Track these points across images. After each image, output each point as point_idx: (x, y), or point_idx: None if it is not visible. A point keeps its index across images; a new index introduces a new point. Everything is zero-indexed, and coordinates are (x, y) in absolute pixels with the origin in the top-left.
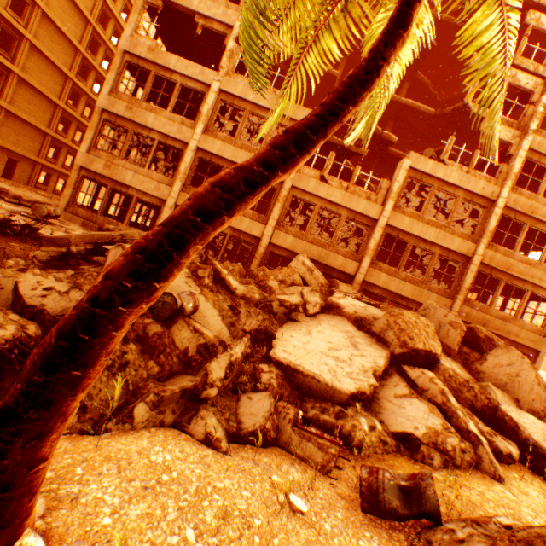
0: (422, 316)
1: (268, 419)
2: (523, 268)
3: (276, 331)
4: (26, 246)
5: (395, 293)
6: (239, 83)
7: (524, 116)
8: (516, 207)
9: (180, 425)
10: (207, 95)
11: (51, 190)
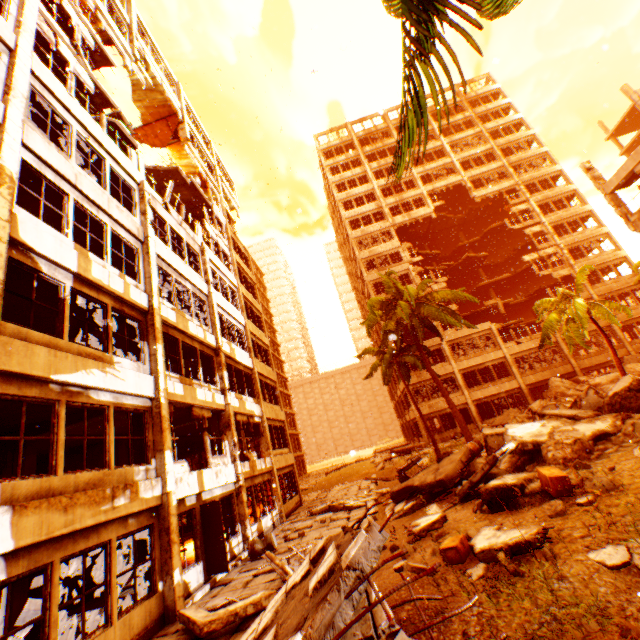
0: (630, 363)
1: None
2: (634, 312)
3: None
4: None
5: (597, 364)
6: (450, 334)
7: (563, 261)
8: (601, 293)
9: None
10: (443, 348)
11: (303, 472)
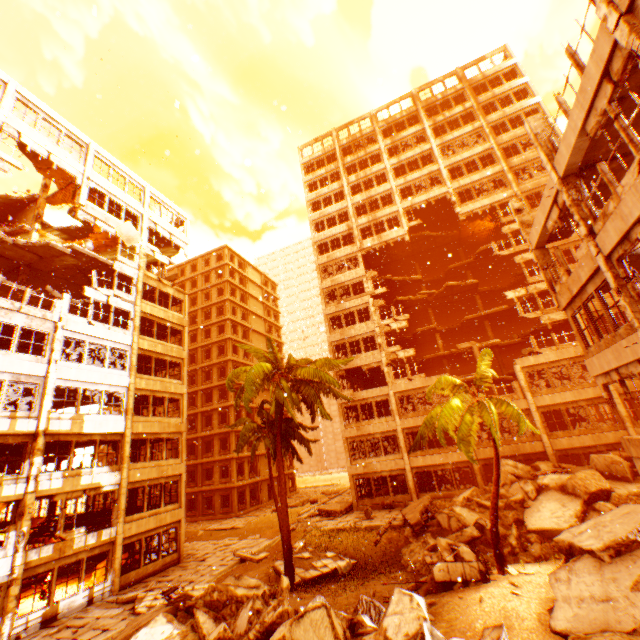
0: (588, 469)
1: (541, 550)
2: None
3: (522, 517)
4: (396, 532)
5: (581, 446)
6: (400, 383)
7: None
8: None
9: (515, 562)
10: (390, 399)
11: (288, 490)
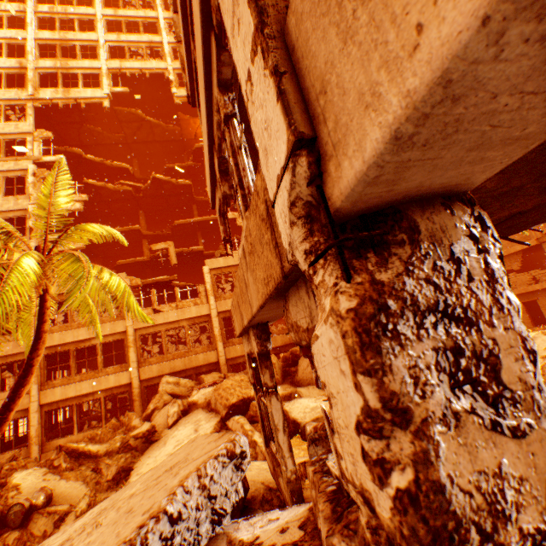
0: (240, 375)
1: None
2: None
3: (138, 461)
4: None
5: None
6: None
7: None
8: None
9: None
10: None
11: None
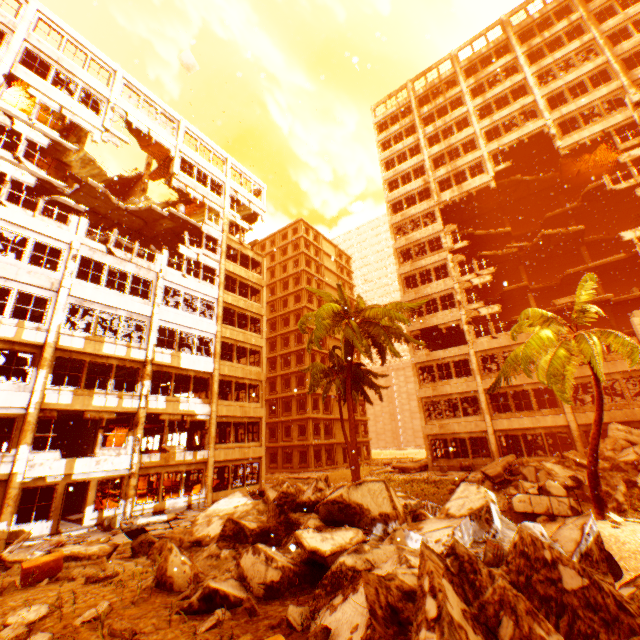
0: None
1: None
2: None
3: (635, 479)
4: None
5: None
6: (482, 342)
7: None
8: None
9: None
10: (470, 359)
11: (363, 458)
